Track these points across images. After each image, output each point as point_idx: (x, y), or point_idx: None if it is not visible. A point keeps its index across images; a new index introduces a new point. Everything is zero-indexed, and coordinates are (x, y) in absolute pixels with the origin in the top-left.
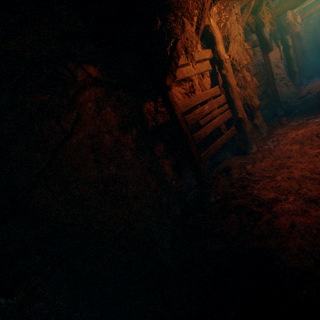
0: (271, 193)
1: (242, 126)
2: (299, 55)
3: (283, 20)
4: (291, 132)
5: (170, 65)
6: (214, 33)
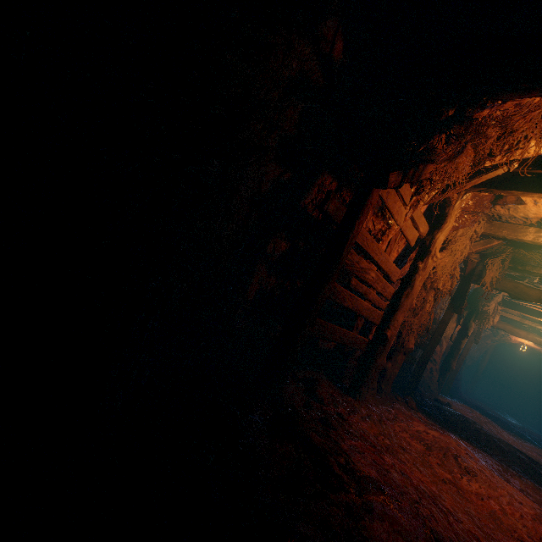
0: (371, 468)
1: (377, 350)
2: (463, 357)
3: (482, 303)
4: (418, 423)
5: (409, 168)
6: (449, 217)
